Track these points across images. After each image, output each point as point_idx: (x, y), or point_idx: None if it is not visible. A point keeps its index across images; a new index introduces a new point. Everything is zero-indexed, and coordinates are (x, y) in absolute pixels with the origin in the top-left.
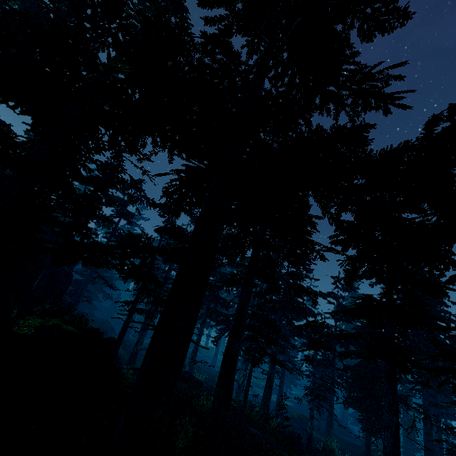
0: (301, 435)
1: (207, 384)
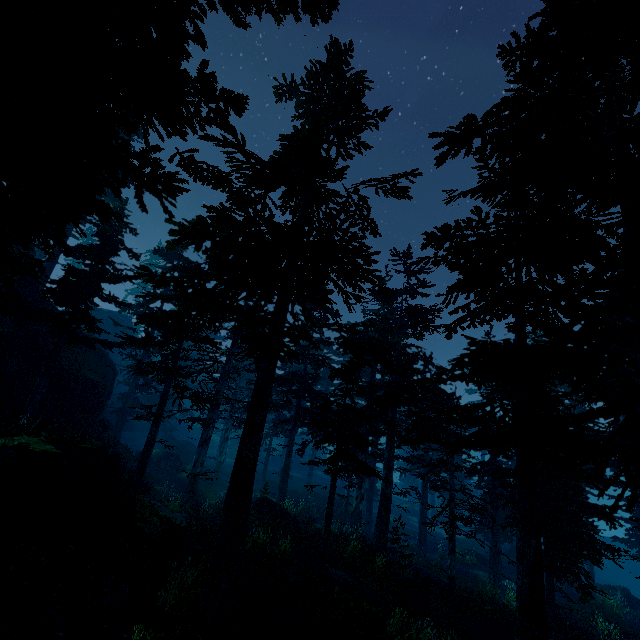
0: (459, 579)
1: (302, 513)
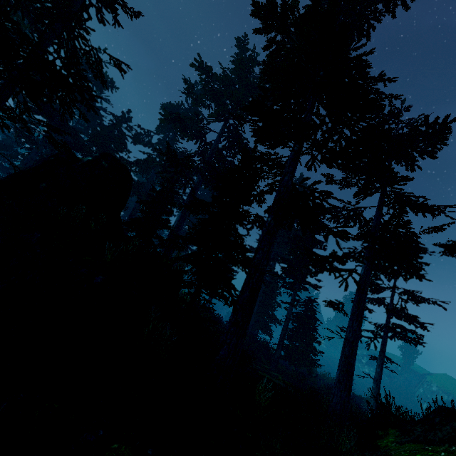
0: None
1: None
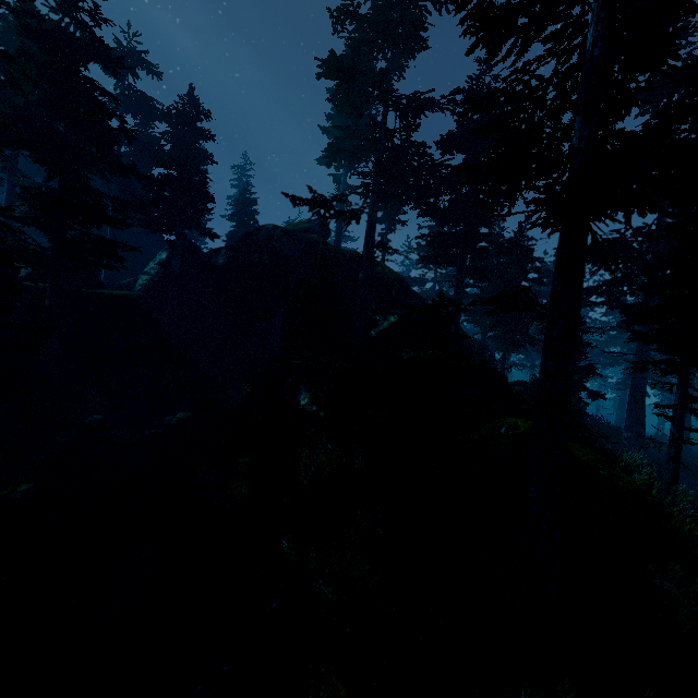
0: None
1: None
